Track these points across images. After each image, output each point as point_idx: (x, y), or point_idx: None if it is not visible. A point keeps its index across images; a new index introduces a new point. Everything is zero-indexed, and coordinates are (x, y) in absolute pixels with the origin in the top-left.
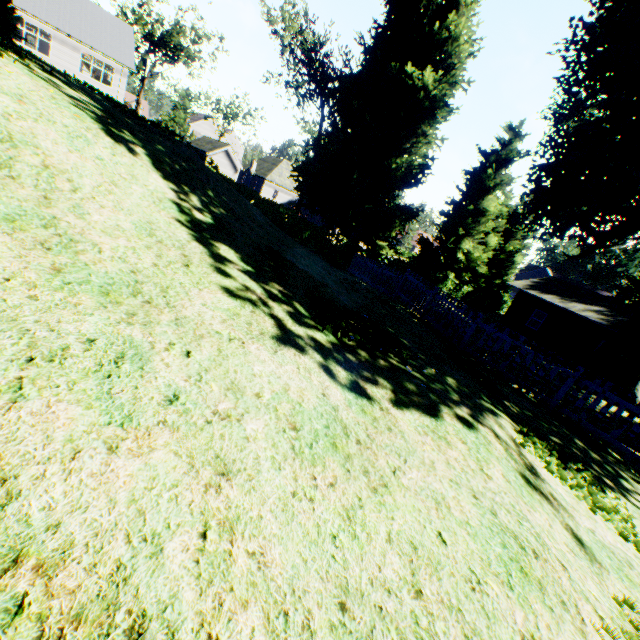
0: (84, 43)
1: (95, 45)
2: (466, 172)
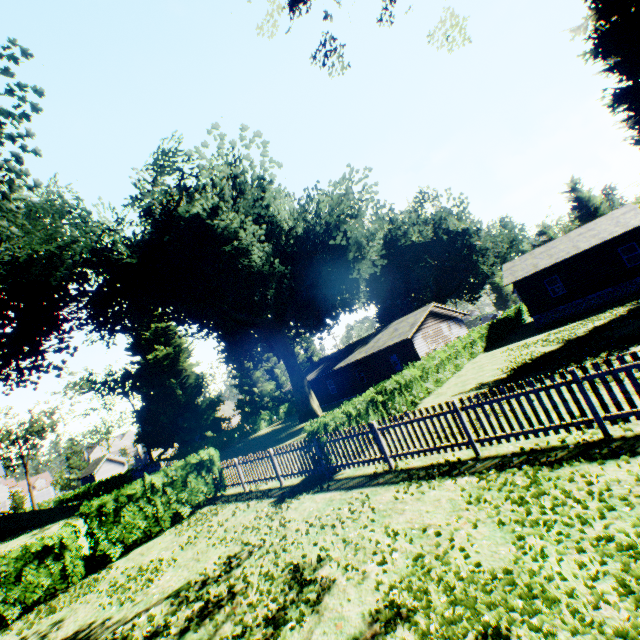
0: None
1: None
2: None
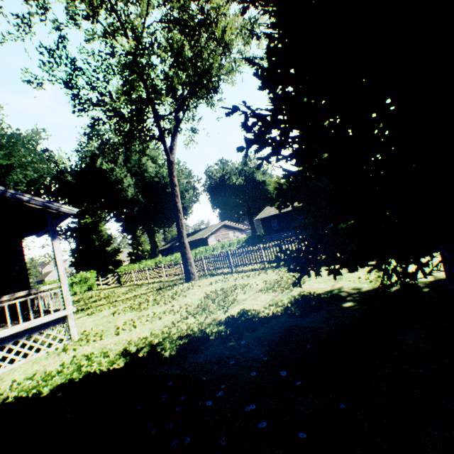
0: None
1: None
2: None
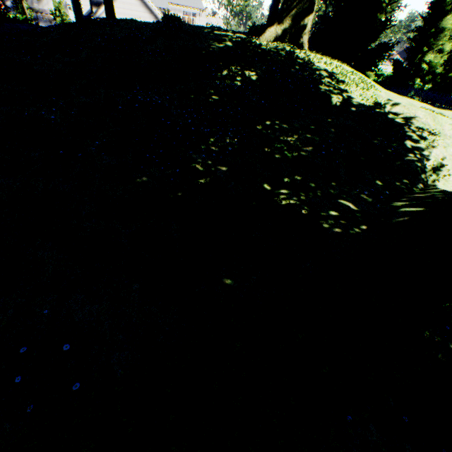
0: (183, 6)
1: (186, 4)
2: (429, 4)
